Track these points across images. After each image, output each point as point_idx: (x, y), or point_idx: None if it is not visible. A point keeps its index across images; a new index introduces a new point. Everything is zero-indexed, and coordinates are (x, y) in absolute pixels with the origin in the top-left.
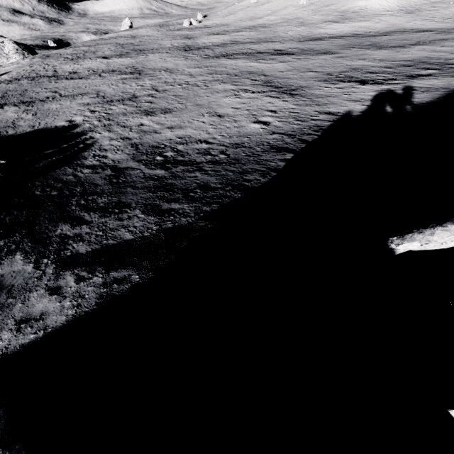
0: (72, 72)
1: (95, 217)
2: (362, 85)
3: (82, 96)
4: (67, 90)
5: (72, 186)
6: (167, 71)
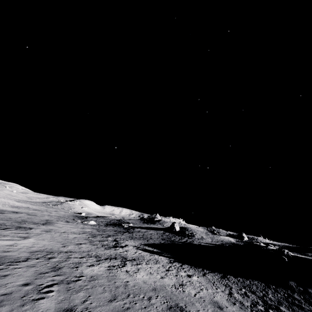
0: None
1: None
2: (124, 248)
3: None
4: None
5: None
6: None
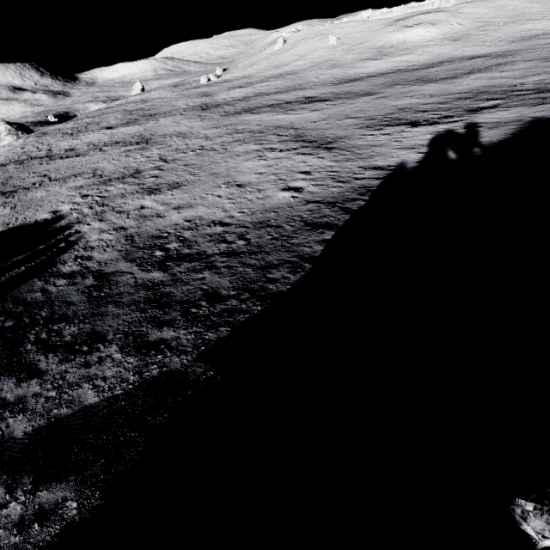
0: (68, 149)
1: (53, 362)
2: (414, 127)
3: (75, 178)
4: (59, 172)
5: (36, 310)
6: (180, 136)
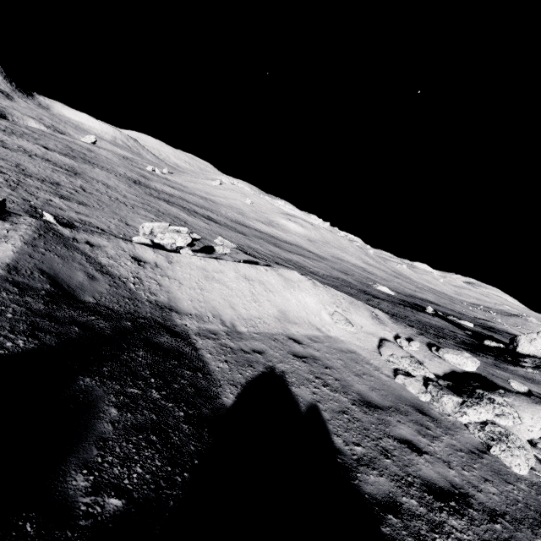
0: None
1: None
2: (245, 254)
3: None
4: None
5: None
6: (105, 185)
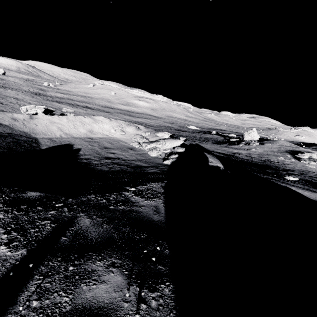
0: None
1: None
2: None
3: None
4: None
5: None
6: (16, 98)
